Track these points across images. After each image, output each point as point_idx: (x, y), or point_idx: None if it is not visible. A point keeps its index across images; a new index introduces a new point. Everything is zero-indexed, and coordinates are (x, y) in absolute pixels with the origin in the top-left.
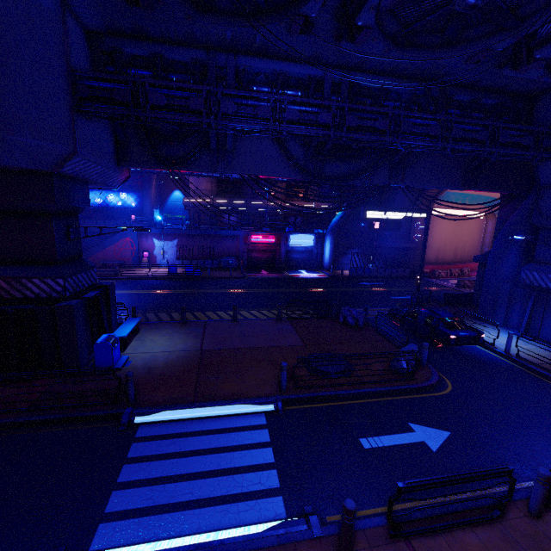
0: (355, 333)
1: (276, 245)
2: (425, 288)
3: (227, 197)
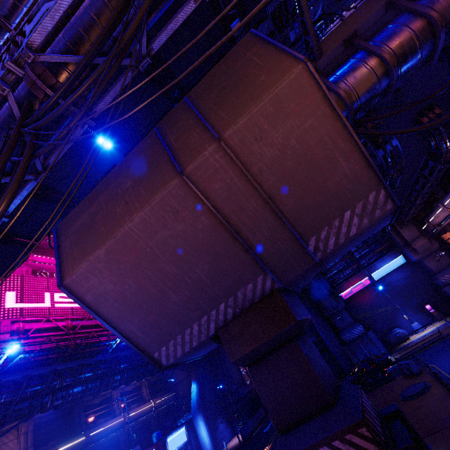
0: (369, 398)
1: None
2: None
3: (52, 446)
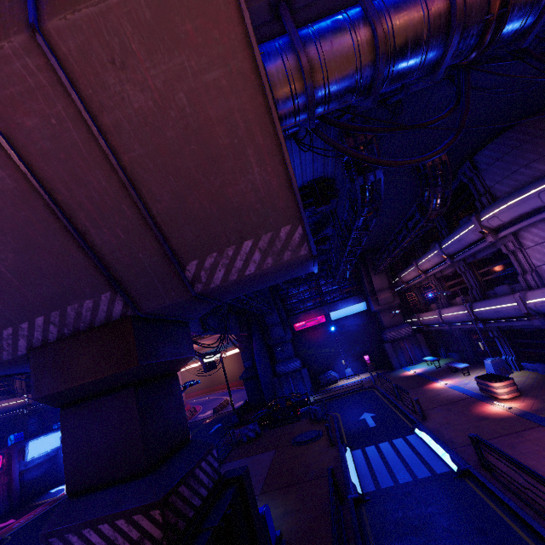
0: (268, 435)
1: (3, 471)
2: (206, 422)
3: None
